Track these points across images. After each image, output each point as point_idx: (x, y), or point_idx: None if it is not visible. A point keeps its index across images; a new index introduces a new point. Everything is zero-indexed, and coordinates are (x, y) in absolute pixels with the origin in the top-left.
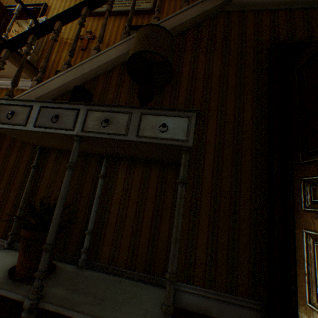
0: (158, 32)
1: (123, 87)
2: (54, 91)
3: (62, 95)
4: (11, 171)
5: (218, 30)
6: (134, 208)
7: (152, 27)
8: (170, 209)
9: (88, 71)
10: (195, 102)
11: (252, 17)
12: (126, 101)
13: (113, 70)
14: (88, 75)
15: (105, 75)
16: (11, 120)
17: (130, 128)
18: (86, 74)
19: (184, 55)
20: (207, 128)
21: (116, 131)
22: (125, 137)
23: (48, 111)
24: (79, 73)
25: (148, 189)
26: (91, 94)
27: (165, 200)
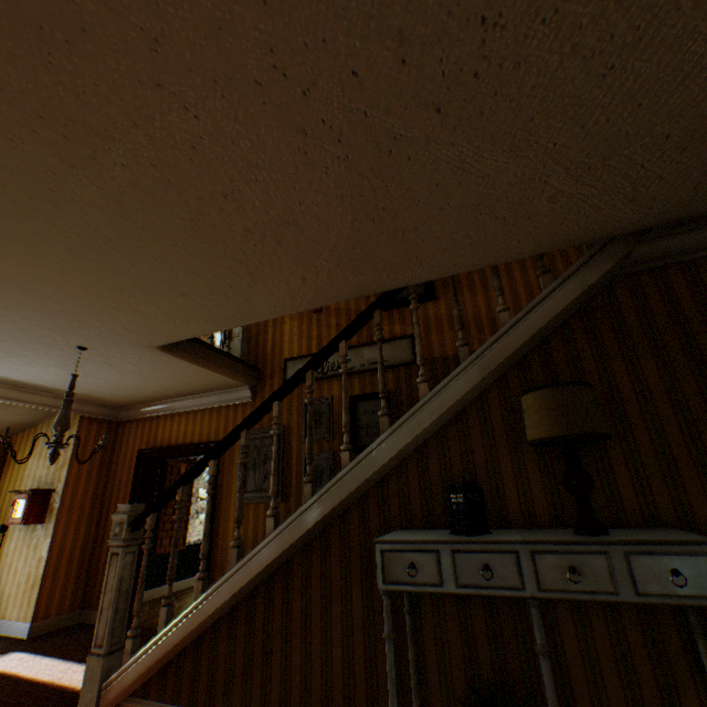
0: (575, 393)
1: (496, 440)
2: (384, 466)
3: (396, 467)
4: (362, 617)
5: (625, 309)
6: (614, 675)
7: (563, 388)
8: (687, 672)
9: (429, 423)
10: (641, 450)
11: (678, 274)
12: (512, 465)
13: (464, 410)
14: (429, 428)
15: (455, 422)
16: (414, 576)
17: (617, 579)
18: (426, 428)
19: (581, 366)
20: (689, 499)
21: (596, 586)
22: (617, 596)
23: (467, 556)
24: (414, 429)
25: (626, 633)
26: (480, 487)
27: (669, 654)
